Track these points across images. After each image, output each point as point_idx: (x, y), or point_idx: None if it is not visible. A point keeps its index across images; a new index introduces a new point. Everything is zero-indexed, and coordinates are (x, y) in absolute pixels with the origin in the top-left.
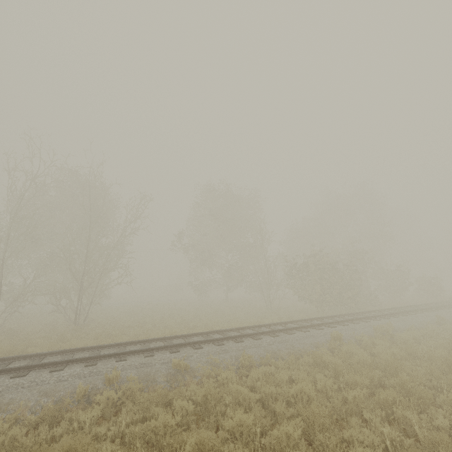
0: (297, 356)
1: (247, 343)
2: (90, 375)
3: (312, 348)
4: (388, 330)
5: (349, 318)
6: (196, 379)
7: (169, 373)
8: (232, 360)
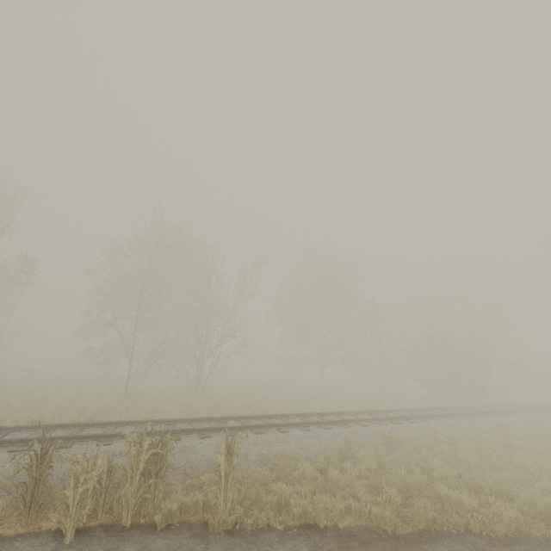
0: (476, 439)
1: (422, 424)
2: (317, 438)
3: (485, 434)
4: (545, 424)
5: (491, 409)
6: (407, 450)
7: (383, 443)
8: (425, 437)
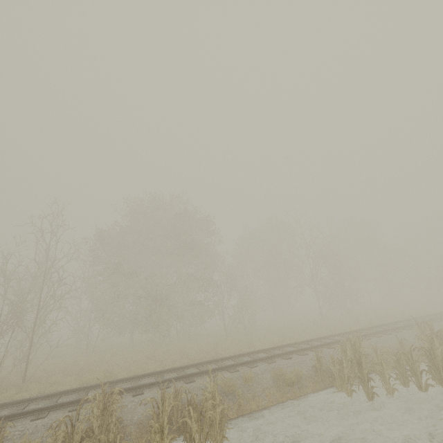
0: None
1: None
2: None
3: None
4: None
5: None
6: None
7: None
8: None
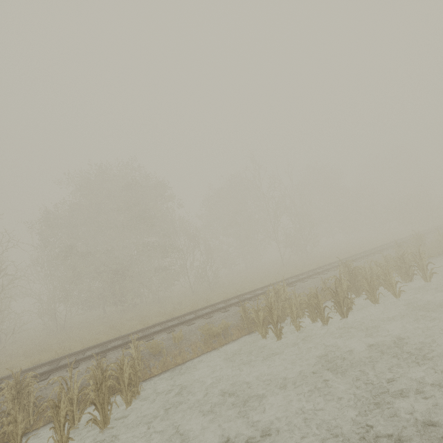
0: None
1: None
2: None
3: None
4: None
5: None
6: None
7: None
8: None
